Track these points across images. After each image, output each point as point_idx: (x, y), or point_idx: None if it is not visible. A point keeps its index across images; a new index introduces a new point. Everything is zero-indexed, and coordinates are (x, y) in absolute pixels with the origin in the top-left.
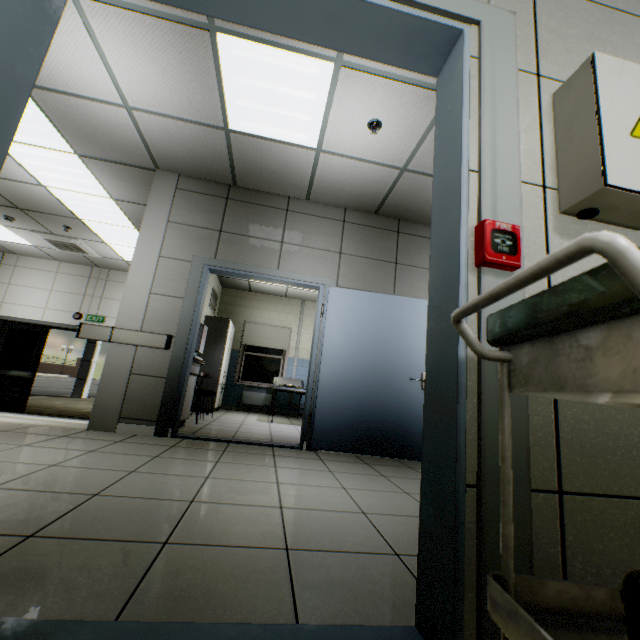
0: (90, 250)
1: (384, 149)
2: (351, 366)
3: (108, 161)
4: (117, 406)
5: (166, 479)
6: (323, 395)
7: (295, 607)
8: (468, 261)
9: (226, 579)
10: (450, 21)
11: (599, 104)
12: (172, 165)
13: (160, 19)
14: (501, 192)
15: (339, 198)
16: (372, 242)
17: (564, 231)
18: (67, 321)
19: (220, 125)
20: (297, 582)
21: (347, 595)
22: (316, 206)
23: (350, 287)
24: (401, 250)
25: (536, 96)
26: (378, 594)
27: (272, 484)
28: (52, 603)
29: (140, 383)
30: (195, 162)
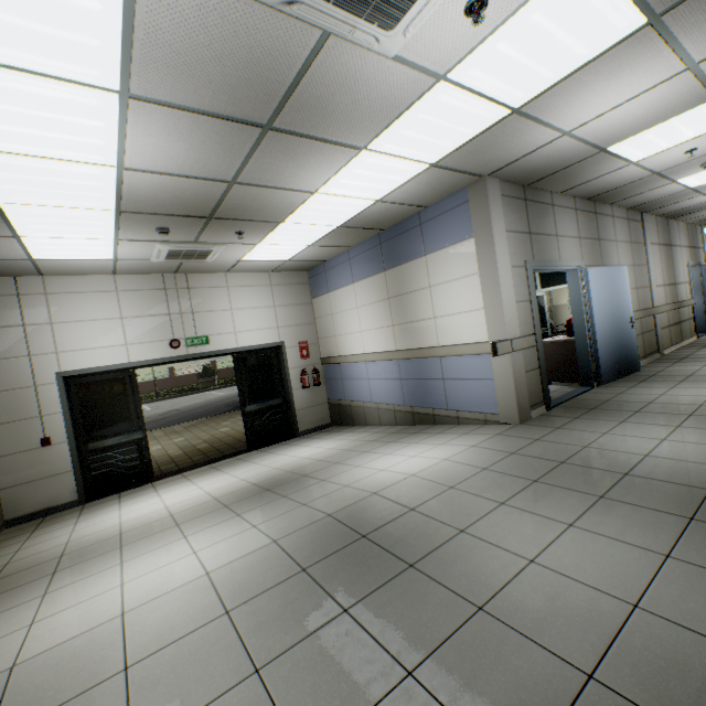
0: (216, 255)
1: (668, 163)
2: (605, 324)
3: (450, 170)
4: (527, 400)
5: None
6: (599, 349)
7: None
8: None
9: None
10: None
11: None
12: (507, 172)
13: (704, 89)
14: None
15: (583, 191)
16: (588, 225)
17: None
18: (163, 354)
19: (605, 147)
20: None
21: None
22: (563, 198)
23: (587, 265)
24: (598, 228)
25: None
26: None
27: None
28: None
29: (529, 378)
30: (532, 170)
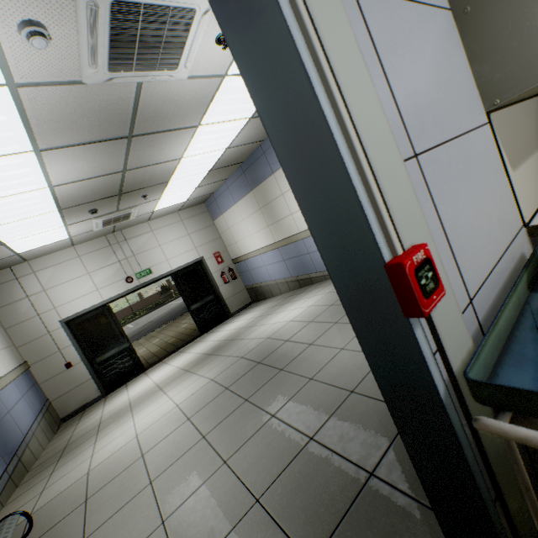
0: (135, 214)
1: None
2: None
3: None
4: None
5: None
6: None
7: None
8: None
9: None
10: None
11: None
12: None
13: None
14: None
15: None
16: None
17: None
18: (124, 289)
19: None
20: None
21: None
22: None
23: None
24: None
25: None
26: None
27: None
28: None
29: None
30: None
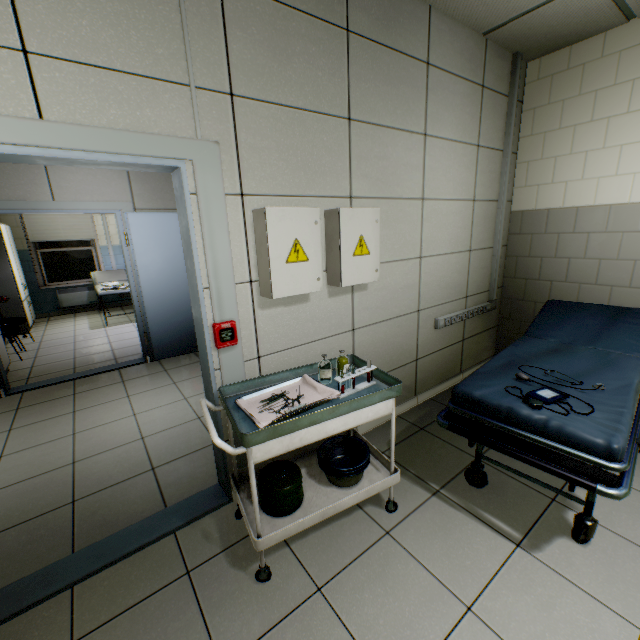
0: None
1: None
2: (172, 287)
3: None
4: None
5: (39, 452)
6: (153, 318)
7: (164, 499)
8: (211, 345)
9: (123, 504)
10: (168, 161)
11: (269, 248)
12: None
13: None
14: (225, 299)
15: None
16: None
17: (264, 305)
18: None
19: None
20: (163, 486)
21: (189, 480)
22: None
23: (150, 208)
24: None
25: (242, 214)
26: (205, 472)
27: (131, 418)
28: (31, 563)
29: None
30: None
